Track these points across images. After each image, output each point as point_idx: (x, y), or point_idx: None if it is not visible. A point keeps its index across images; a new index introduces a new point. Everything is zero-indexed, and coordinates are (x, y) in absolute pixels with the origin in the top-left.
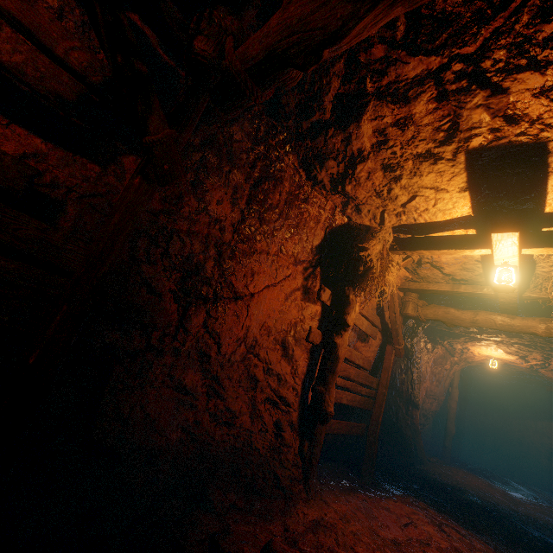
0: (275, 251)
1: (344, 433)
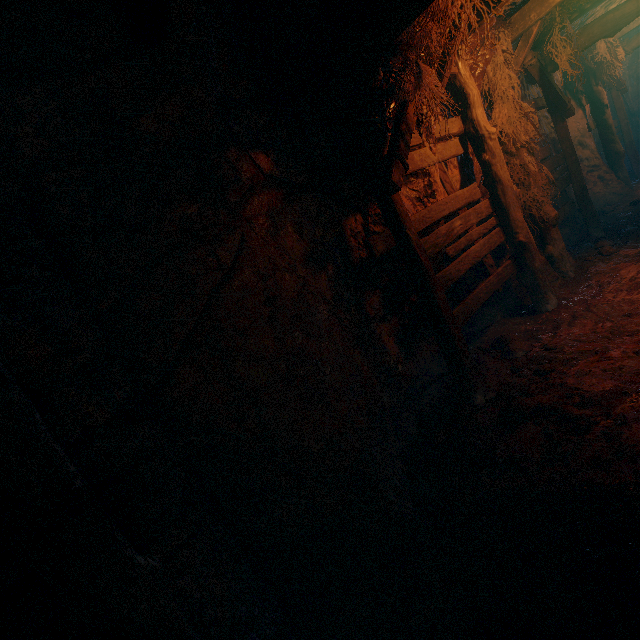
0: None
1: None
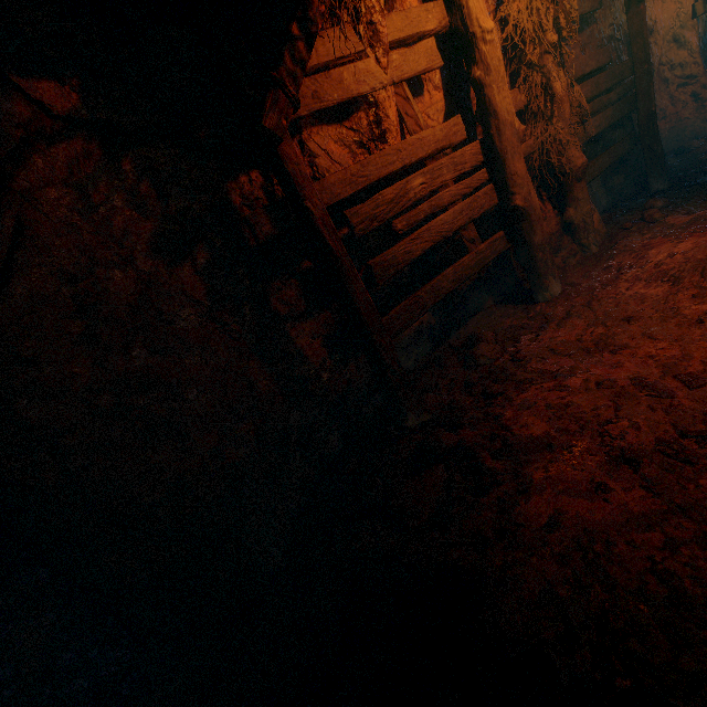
0: None
1: None
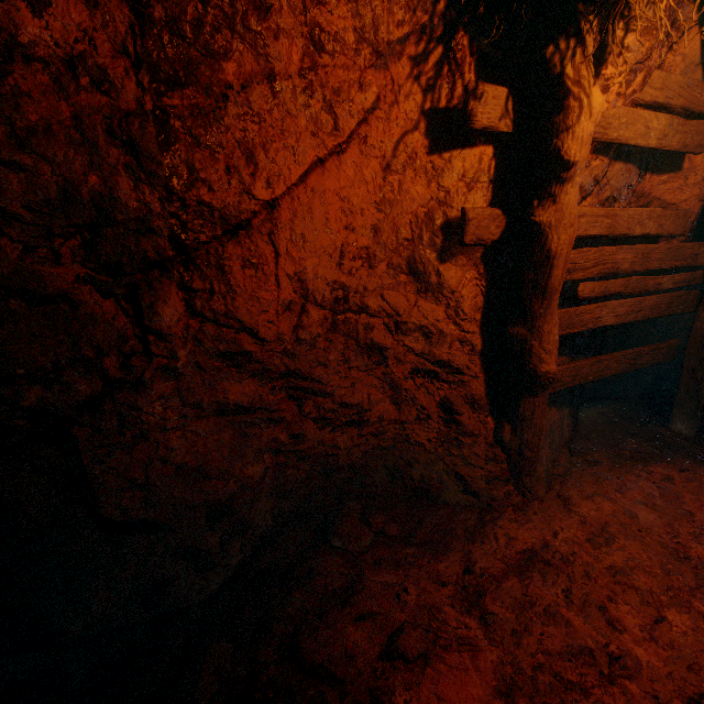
0: (299, 57)
1: (616, 373)
